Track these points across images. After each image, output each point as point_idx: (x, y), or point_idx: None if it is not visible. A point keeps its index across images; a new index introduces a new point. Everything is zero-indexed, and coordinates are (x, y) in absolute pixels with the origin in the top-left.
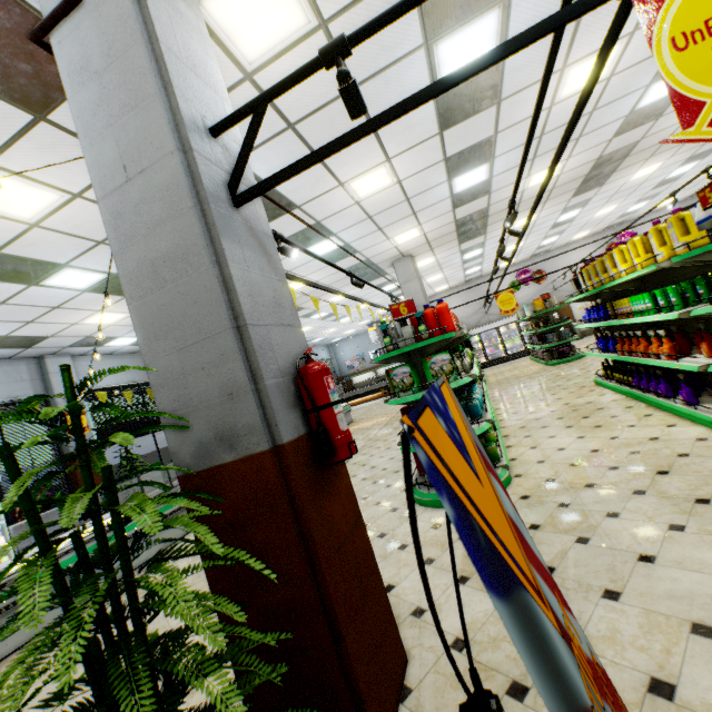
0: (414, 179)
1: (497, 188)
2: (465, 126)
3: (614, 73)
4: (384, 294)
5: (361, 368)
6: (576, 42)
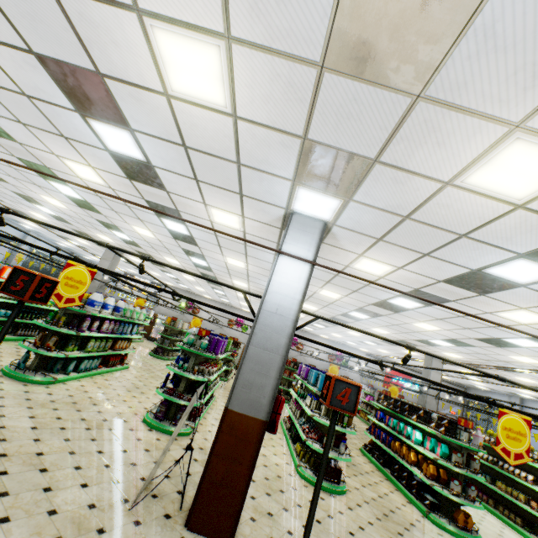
0: (83, 215)
1: (147, 249)
2: (94, 213)
3: (160, 240)
4: (122, 260)
5: (108, 295)
6: (124, 218)
